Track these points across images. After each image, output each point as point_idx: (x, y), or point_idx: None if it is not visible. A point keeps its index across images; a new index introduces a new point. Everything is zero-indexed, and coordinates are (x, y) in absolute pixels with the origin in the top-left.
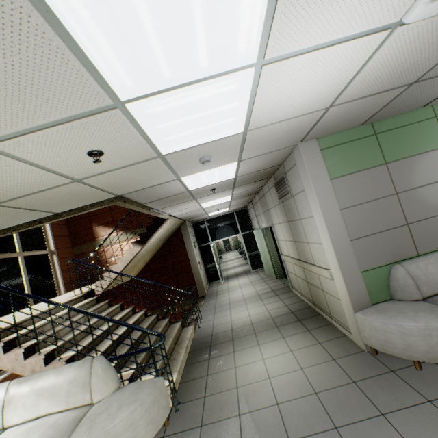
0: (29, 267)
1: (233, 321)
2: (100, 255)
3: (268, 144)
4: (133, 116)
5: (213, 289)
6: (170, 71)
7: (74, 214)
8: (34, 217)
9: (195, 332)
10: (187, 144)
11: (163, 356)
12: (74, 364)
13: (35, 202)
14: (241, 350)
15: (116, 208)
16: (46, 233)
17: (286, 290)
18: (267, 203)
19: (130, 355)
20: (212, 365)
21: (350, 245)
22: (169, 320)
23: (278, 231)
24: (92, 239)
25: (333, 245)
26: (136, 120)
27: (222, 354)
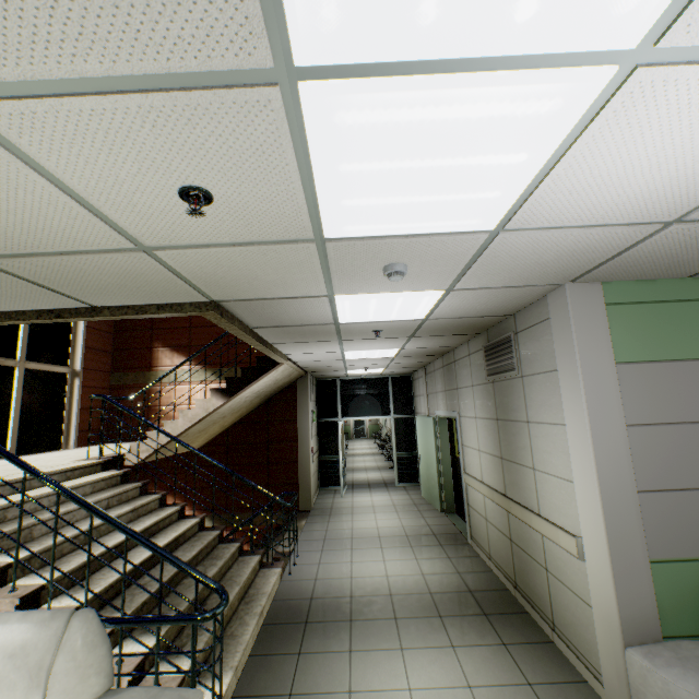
0: (29, 390)
1: (355, 579)
2: (153, 397)
3: (518, 269)
4: (302, 123)
5: (325, 502)
6: (439, 5)
7: (123, 315)
8: (50, 304)
9: (281, 583)
10: (378, 228)
11: (216, 642)
12: (32, 615)
13: (56, 273)
14: (365, 650)
15: (200, 325)
16: (74, 339)
17: (458, 539)
18: (457, 377)
19: (149, 623)
20: (303, 672)
21: (636, 501)
22: (239, 547)
23: (467, 430)
24: (147, 367)
25: (602, 492)
26: (305, 137)
27: (325, 650)
